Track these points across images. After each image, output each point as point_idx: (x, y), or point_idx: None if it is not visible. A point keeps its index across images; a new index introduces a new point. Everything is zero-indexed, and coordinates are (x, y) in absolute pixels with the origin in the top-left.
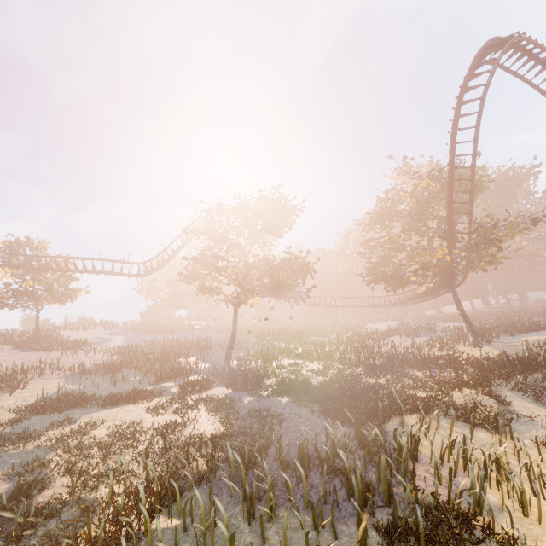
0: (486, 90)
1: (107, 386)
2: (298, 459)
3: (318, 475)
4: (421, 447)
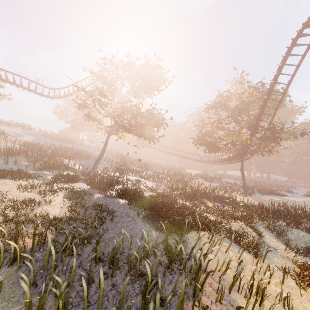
0: None
1: (0, 163)
2: (110, 257)
3: (123, 274)
4: (207, 259)
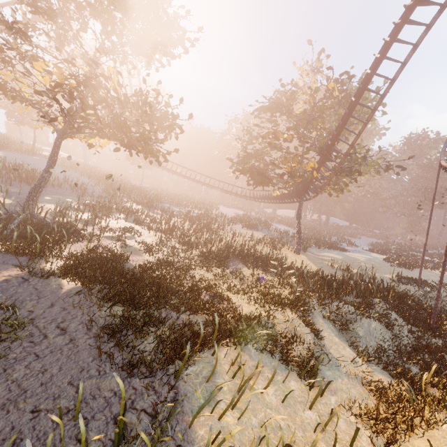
0: None
1: None
2: None
3: None
4: (222, 436)
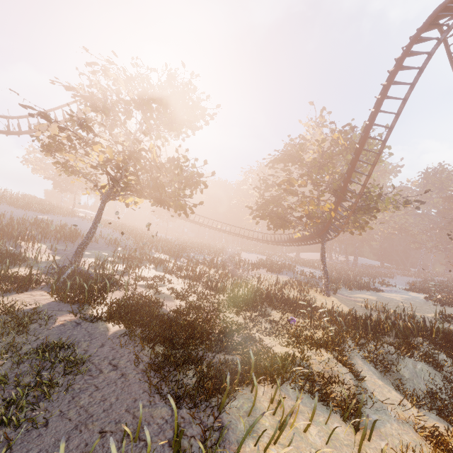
0: (438, 46)
1: None
2: None
3: None
4: None
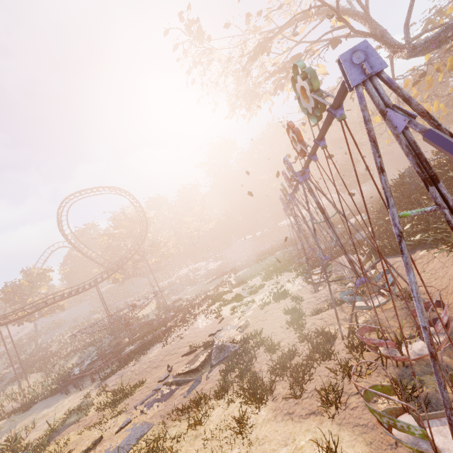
0: (62, 230)
1: None
2: None
3: None
4: (11, 389)
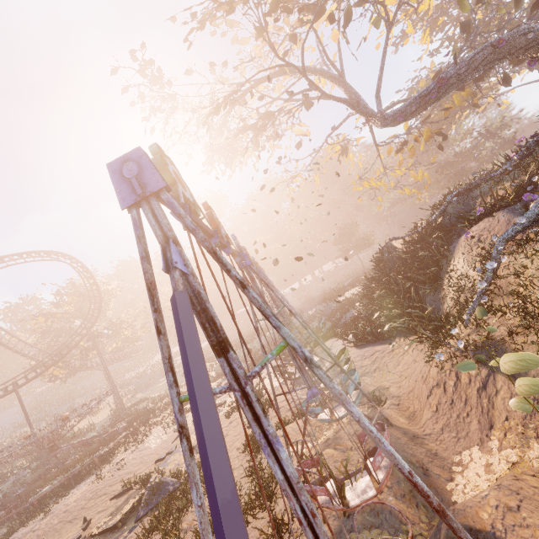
0: None
1: None
2: None
3: None
4: None
